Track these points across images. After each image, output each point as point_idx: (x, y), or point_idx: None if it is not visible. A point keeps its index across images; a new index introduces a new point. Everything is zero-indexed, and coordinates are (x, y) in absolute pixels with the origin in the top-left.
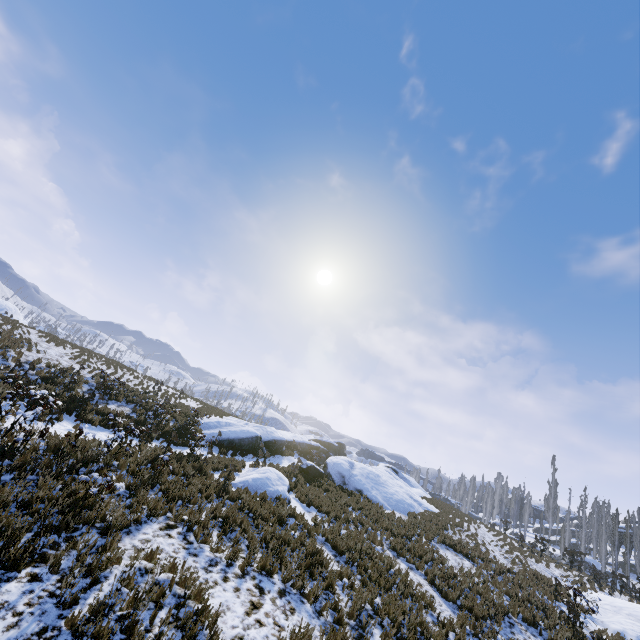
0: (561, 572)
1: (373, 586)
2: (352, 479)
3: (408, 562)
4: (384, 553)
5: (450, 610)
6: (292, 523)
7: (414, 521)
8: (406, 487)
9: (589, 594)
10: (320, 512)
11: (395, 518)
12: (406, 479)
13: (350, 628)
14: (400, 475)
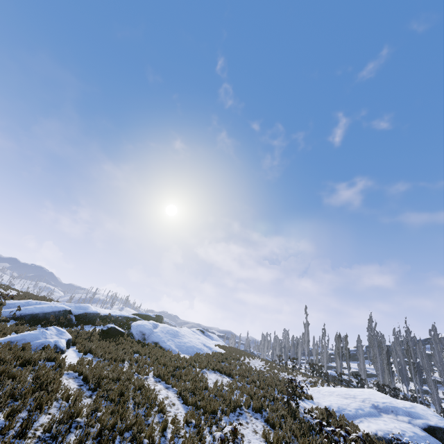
0: (304, 379)
1: (108, 403)
2: (152, 335)
3: (167, 384)
4: (146, 380)
5: (185, 412)
6: (48, 365)
7: (195, 358)
8: (204, 339)
9: (317, 388)
10: (96, 357)
11: (178, 357)
12: (210, 336)
13: (37, 441)
14: (206, 334)
